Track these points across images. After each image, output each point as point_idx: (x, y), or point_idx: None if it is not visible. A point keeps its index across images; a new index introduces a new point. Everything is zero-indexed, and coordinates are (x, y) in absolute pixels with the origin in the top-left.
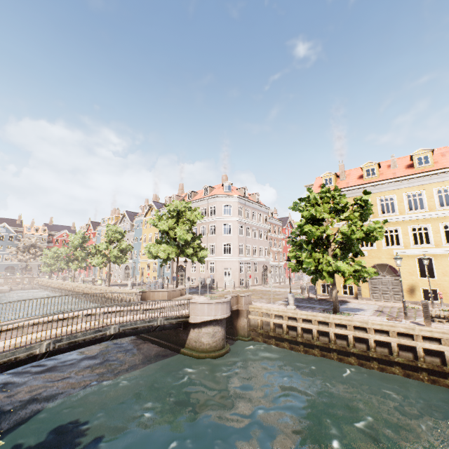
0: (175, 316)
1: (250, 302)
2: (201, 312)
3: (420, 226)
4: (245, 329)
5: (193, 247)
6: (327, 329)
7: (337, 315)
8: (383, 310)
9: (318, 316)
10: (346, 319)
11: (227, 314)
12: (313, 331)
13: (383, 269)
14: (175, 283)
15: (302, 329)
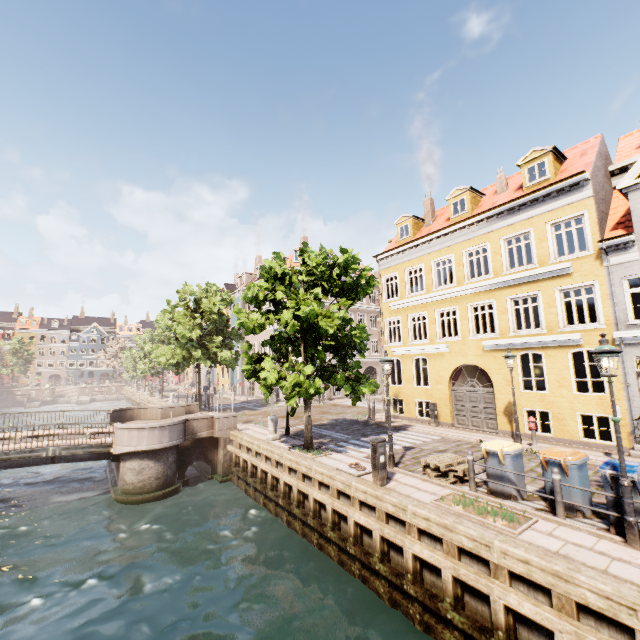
0: (84, 445)
1: (233, 426)
2: (121, 440)
3: (526, 296)
4: (221, 465)
5: (207, 347)
6: (278, 474)
7: (300, 453)
8: (420, 446)
9: (275, 453)
10: (295, 461)
11: (162, 444)
12: (268, 475)
13: (472, 375)
14: (246, 394)
15: (266, 471)
